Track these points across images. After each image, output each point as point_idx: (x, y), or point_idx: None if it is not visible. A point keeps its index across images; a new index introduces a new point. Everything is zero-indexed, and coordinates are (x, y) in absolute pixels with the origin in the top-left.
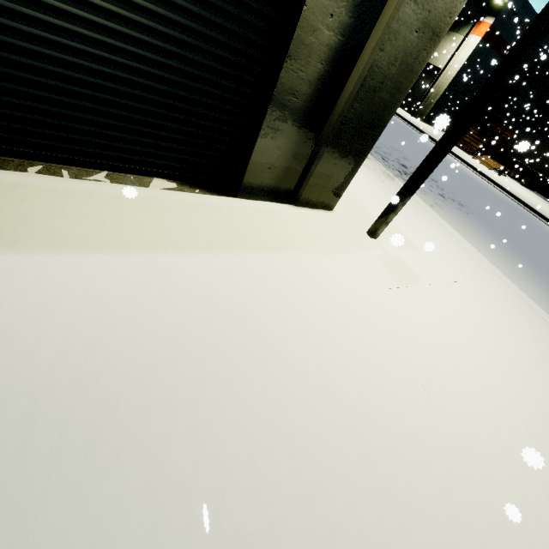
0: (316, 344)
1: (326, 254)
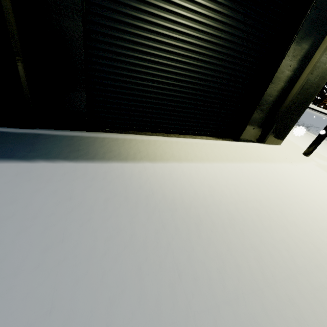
0: (313, 199)
1: (291, 163)
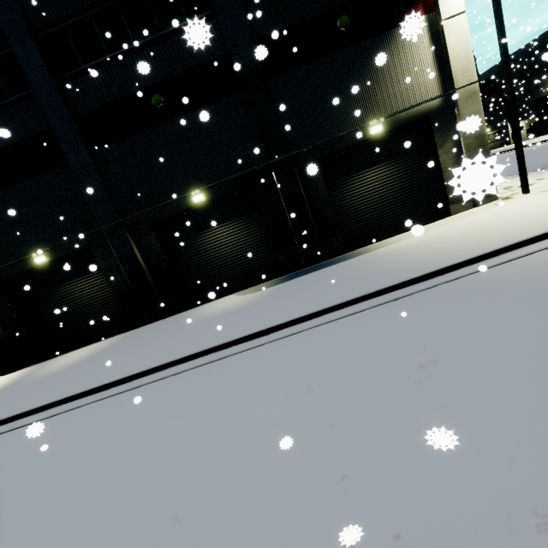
0: (501, 216)
1: (499, 206)
